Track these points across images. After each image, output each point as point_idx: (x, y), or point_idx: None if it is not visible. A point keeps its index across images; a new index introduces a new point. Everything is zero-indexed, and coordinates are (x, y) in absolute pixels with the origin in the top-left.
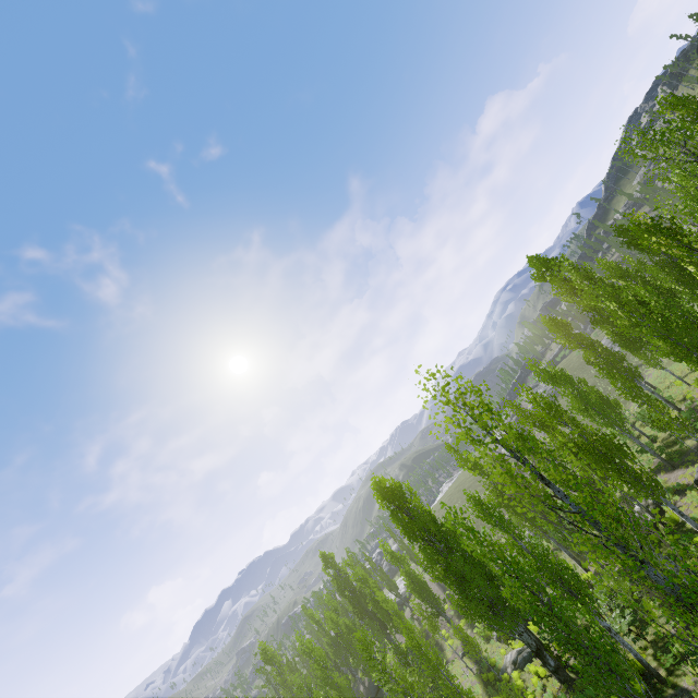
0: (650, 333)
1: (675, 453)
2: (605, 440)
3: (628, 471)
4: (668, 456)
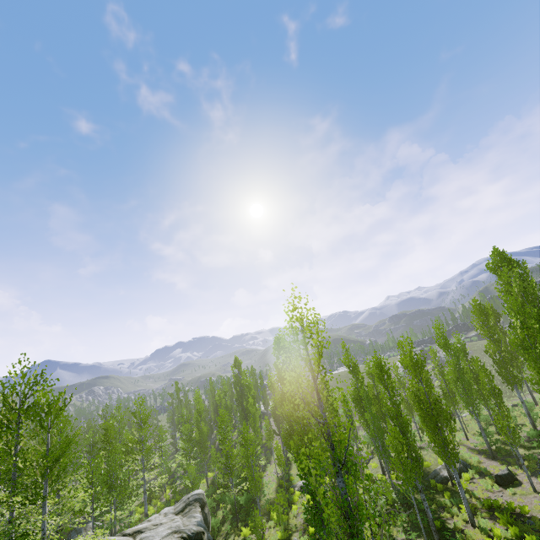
0: (530, 359)
1: (504, 450)
2: (440, 407)
3: (442, 436)
4: (498, 449)
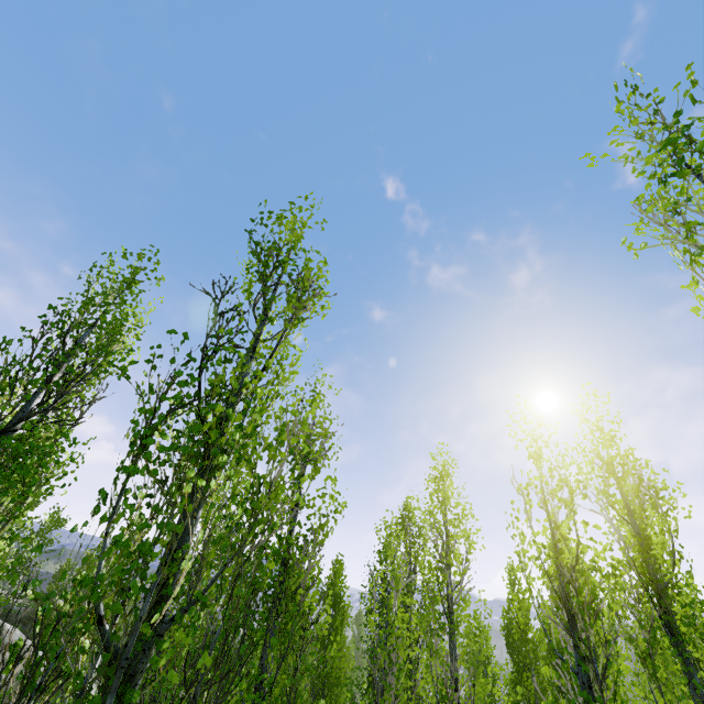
0: None
1: None
2: None
3: None
4: None
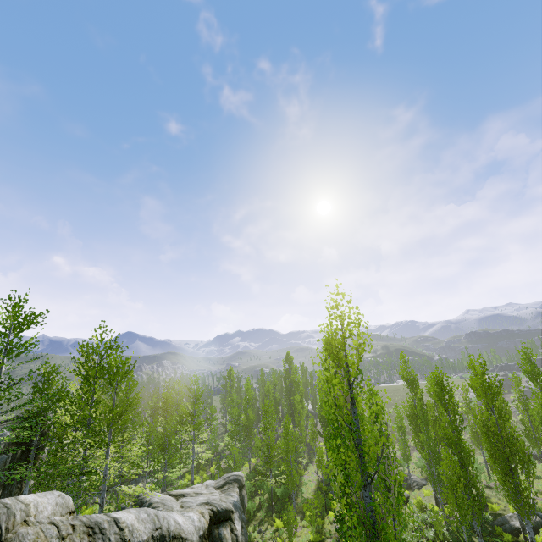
0: None
1: None
2: (515, 444)
3: (515, 479)
4: None
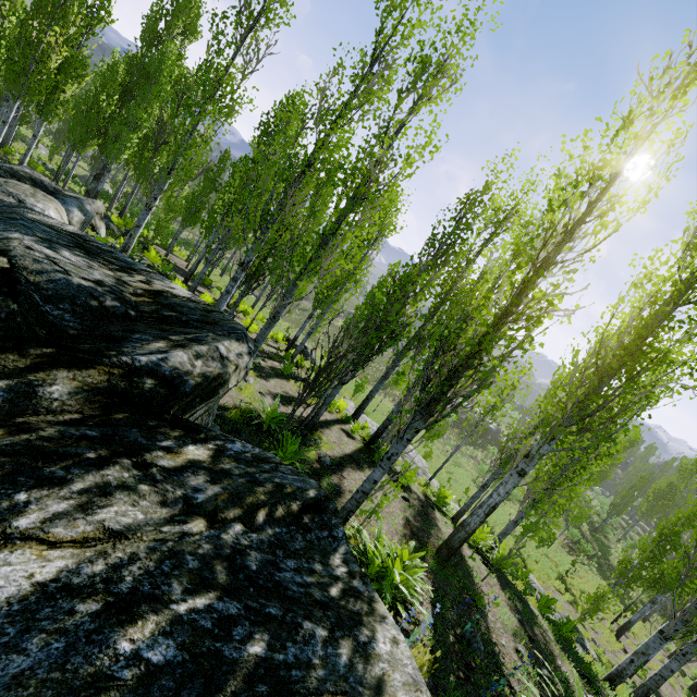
0: None
1: None
2: None
3: None
4: None
